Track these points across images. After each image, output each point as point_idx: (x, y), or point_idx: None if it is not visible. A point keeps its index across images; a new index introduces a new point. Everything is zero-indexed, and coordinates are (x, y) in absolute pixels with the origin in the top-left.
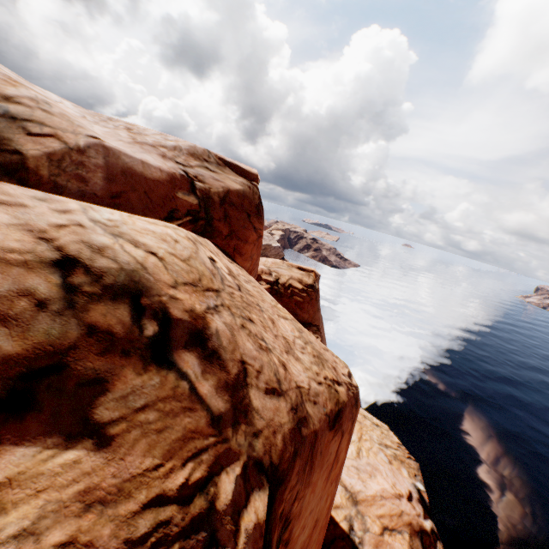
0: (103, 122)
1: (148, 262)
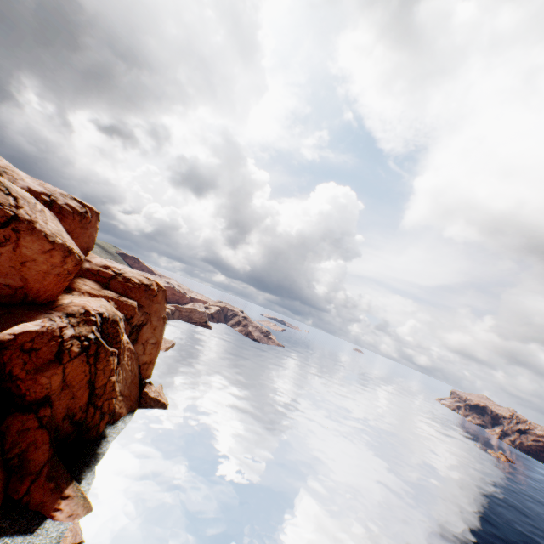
0: (34, 180)
1: (14, 189)
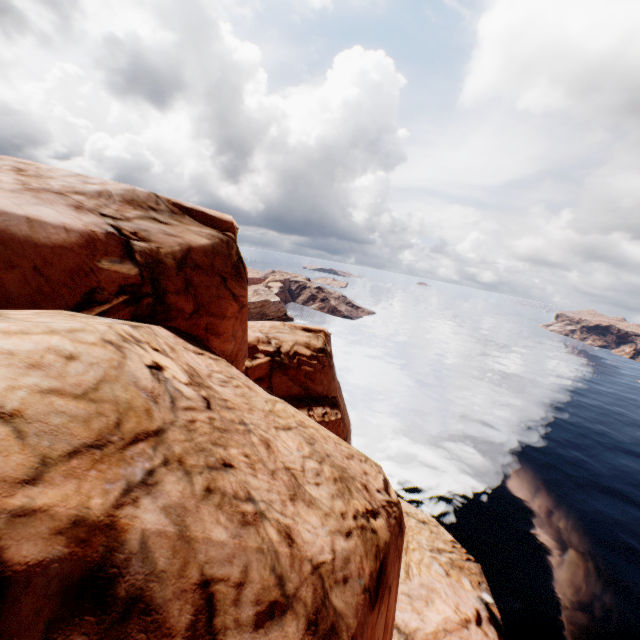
0: None
1: None
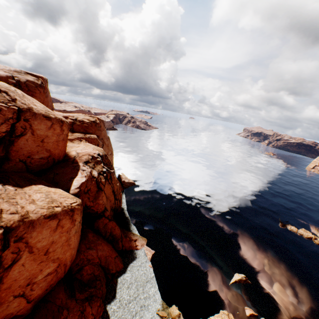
0: None
1: None
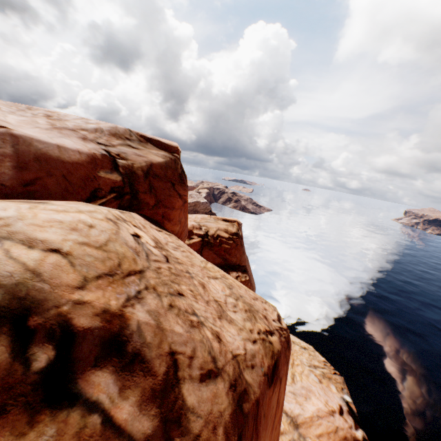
0: (20, 111)
1: (45, 264)
